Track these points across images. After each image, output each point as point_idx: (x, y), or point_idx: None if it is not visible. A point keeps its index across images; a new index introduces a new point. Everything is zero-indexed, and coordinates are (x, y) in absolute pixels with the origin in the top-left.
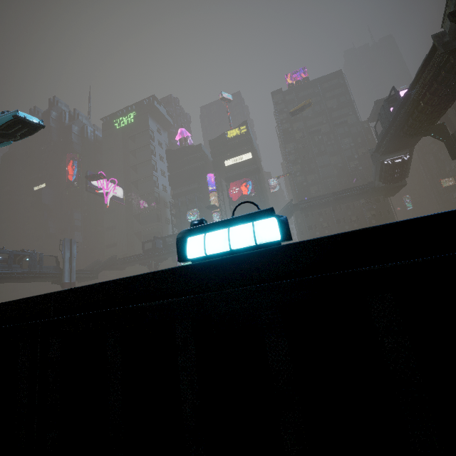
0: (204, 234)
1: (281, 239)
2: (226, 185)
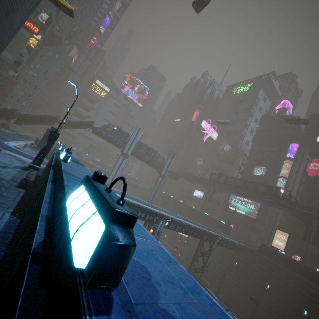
0: (84, 189)
1: (84, 268)
2: (308, 159)
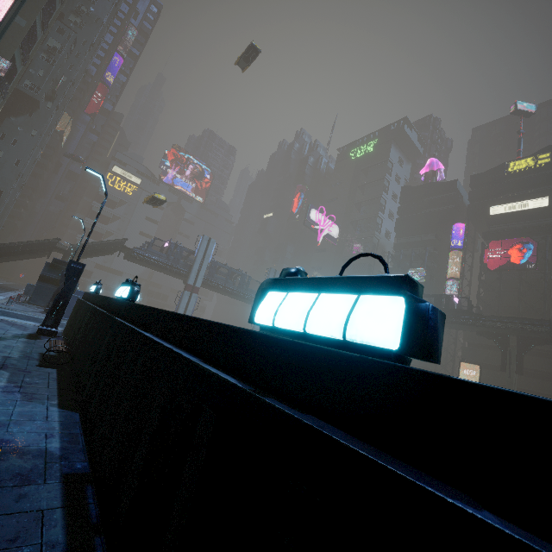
0: (286, 293)
1: (398, 348)
2: (483, 243)
